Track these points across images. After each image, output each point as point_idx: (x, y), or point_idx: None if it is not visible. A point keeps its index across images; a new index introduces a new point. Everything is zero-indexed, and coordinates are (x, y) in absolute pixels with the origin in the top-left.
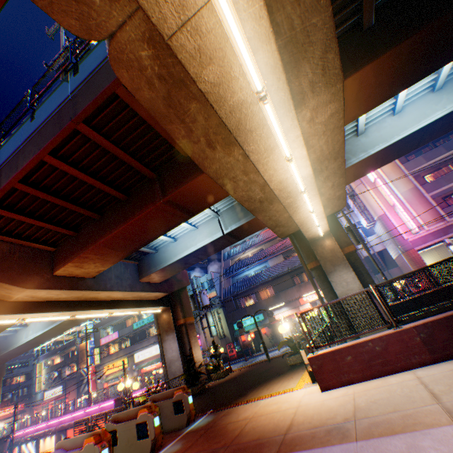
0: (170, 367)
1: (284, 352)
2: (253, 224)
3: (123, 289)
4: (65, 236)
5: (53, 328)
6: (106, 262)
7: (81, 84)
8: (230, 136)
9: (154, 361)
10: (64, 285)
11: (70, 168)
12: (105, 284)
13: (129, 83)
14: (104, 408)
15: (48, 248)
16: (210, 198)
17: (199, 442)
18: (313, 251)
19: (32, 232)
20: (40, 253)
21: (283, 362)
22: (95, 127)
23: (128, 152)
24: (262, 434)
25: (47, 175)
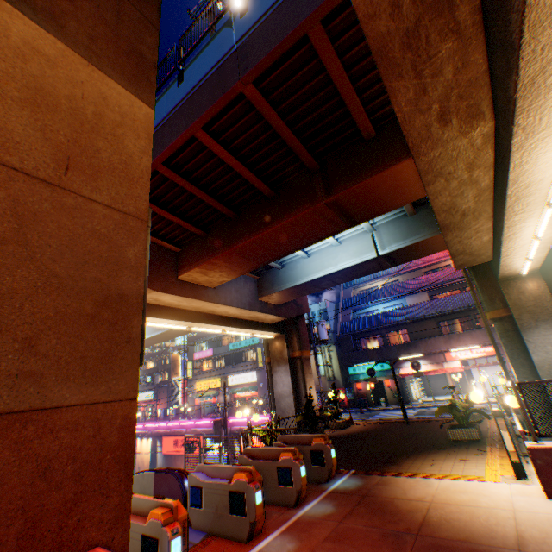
0: (279, 402)
1: (418, 415)
2: (421, 247)
3: (242, 306)
4: (191, 235)
5: (159, 335)
6: (232, 273)
7: (252, 27)
8: (481, 102)
9: (249, 388)
10: (186, 292)
11: (220, 149)
12: (224, 297)
13: (363, 6)
14: (199, 425)
15: (172, 248)
16: (386, 203)
17: (361, 512)
18: (501, 295)
19: (159, 227)
20: (165, 252)
21: (433, 431)
22: (260, 92)
23: (291, 130)
24: (471, 536)
25: (189, 158)
